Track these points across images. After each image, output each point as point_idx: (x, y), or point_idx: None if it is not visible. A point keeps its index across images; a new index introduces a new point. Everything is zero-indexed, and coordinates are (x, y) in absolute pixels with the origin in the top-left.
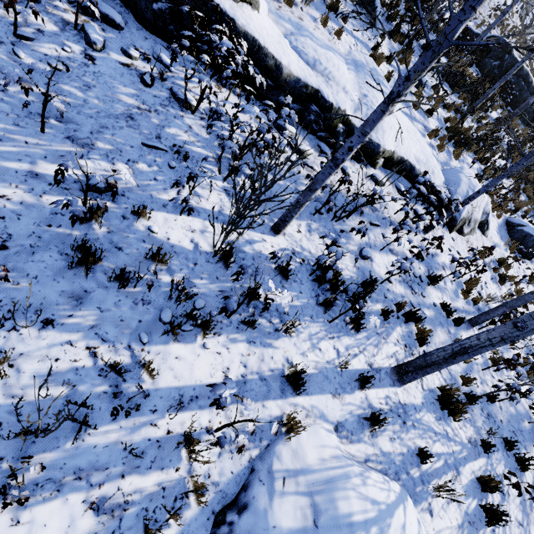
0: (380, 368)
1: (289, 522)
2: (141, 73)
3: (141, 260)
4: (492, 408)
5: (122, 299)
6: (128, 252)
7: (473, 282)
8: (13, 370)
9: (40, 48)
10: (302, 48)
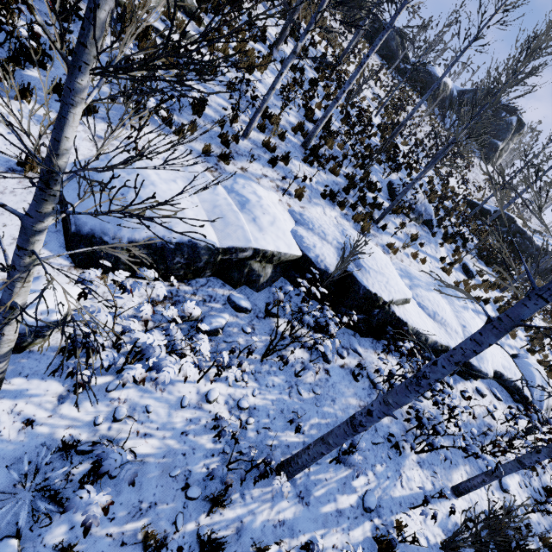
0: None
1: None
2: (350, 369)
3: None
4: None
5: None
6: None
7: None
8: None
9: (306, 379)
10: (423, 303)
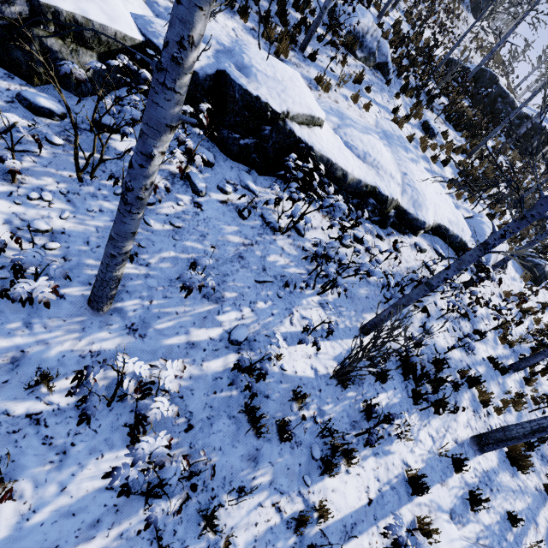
0: (463, 441)
1: None
2: (236, 207)
3: (284, 402)
4: (543, 448)
5: (282, 448)
6: (274, 398)
7: (507, 327)
8: (231, 546)
9: (161, 210)
10: (352, 142)
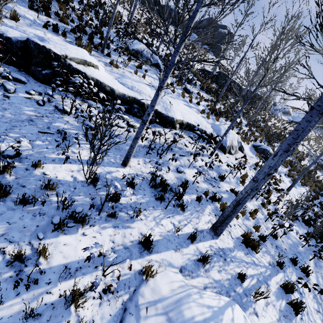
0: (203, 230)
1: None
2: (37, 101)
3: (38, 191)
4: (278, 242)
5: (25, 215)
6: (29, 187)
7: (244, 176)
8: None
9: None
10: (125, 83)
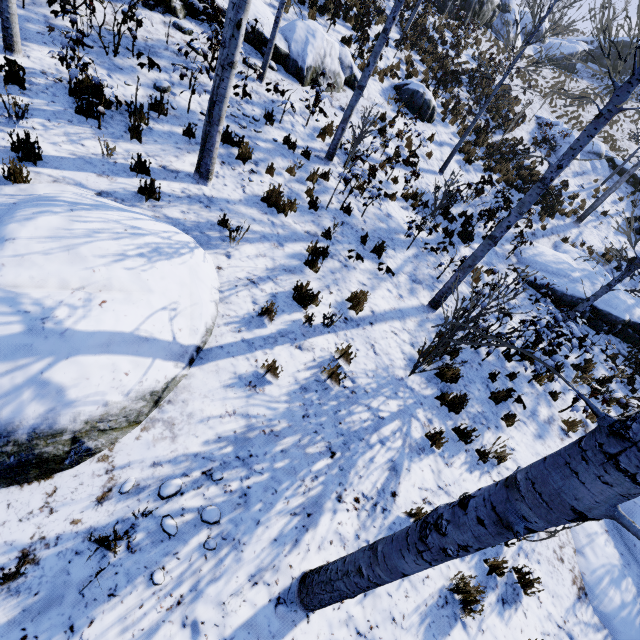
0: (180, 171)
1: None
2: None
3: None
4: (352, 220)
5: None
6: None
7: (330, 125)
8: None
9: None
10: None
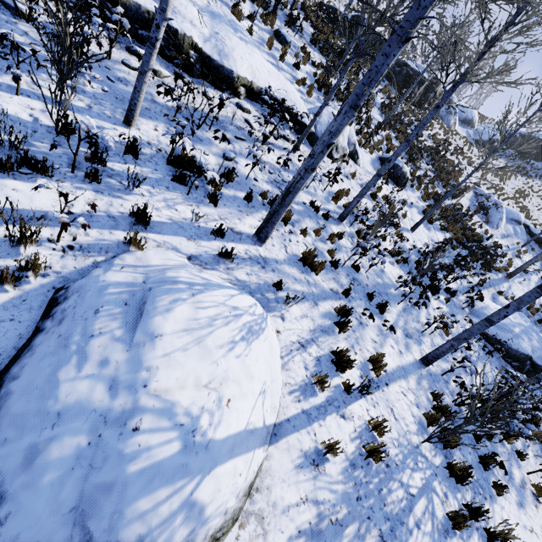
0: (242, 232)
1: (119, 279)
2: None
3: None
4: (359, 276)
5: None
6: None
7: (341, 191)
8: None
9: None
10: None
